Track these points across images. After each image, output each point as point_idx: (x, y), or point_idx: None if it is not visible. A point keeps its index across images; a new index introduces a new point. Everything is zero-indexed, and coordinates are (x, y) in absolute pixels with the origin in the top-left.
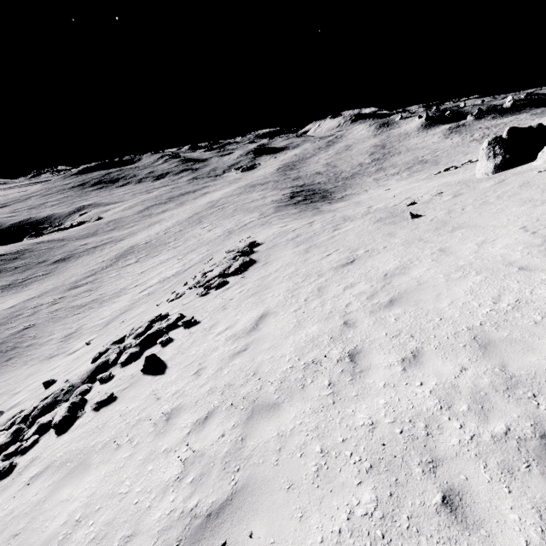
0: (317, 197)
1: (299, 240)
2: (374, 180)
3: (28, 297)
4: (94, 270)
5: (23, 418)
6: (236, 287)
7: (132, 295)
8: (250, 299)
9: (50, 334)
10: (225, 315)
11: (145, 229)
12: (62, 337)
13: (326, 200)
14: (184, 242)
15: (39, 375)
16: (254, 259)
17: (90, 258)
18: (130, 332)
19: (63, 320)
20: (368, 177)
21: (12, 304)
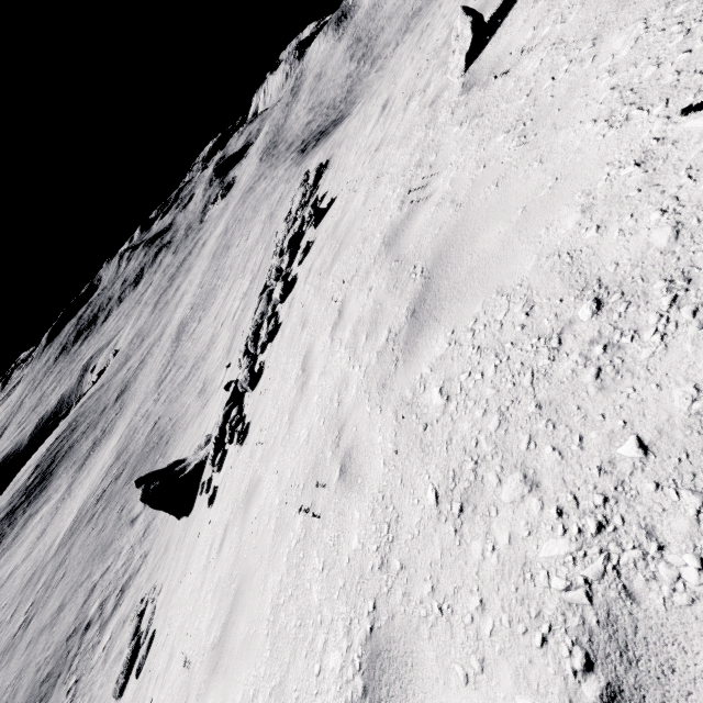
0: (330, 129)
1: (353, 117)
2: (377, 71)
3: (125, 425)
4: (164, 364)
5: (244, 356)
6: (332, 169)
7: (227, 328)
8: (357, 136)
9: (183, 406)
10: (346, 160)
11: (176, 310)
12: (197, 396)
13: (343, 120)
14: (231, 269)
15: (210, 414)
16: (324, 165)
17: (147, 368)
18: (267, 277)
19: (182, 394)
20: (368, 76)
21: (116, 440)
